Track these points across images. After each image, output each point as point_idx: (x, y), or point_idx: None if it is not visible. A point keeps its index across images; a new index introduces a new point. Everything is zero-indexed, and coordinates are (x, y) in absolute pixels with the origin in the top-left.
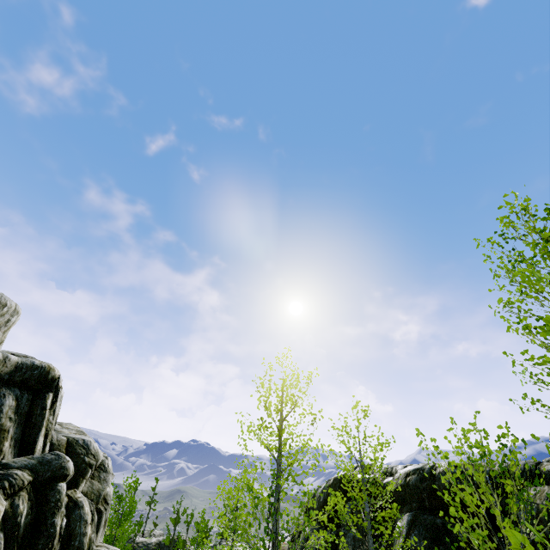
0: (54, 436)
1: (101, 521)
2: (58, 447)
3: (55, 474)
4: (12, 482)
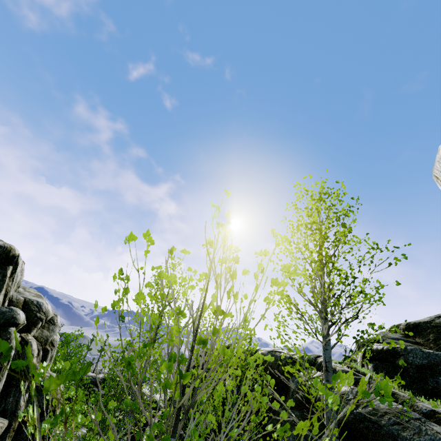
0: (14, 296)
1: (48, 356)
2: (16, 304)
3: (7, 321)
4: None
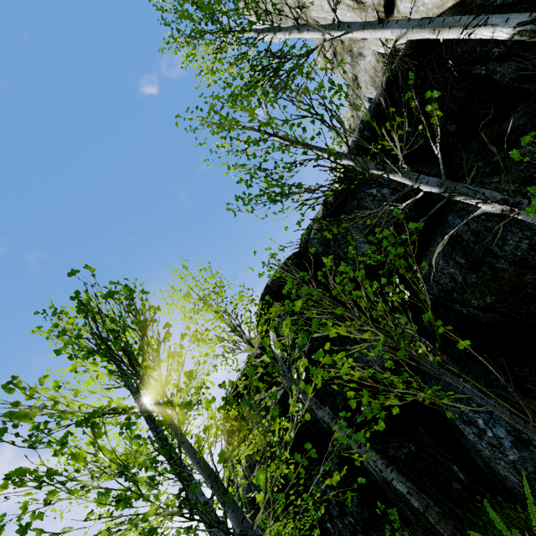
0: None
1: None
2: None
3: None
4: None
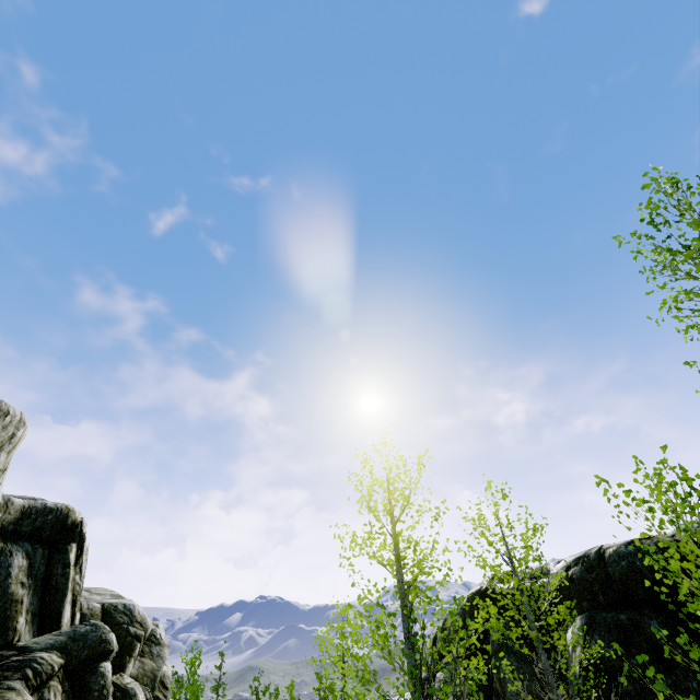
0: (83, 603)
1: None
2: (90, 618)
3: (94, 652)
4: (37, 669)
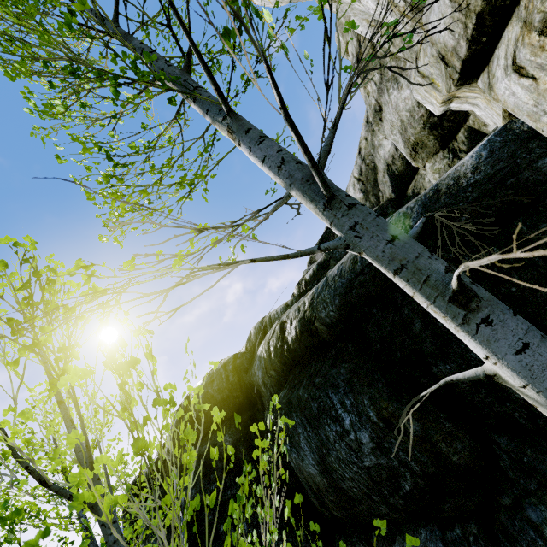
0: None
1: None
2: None
3: None
4: None
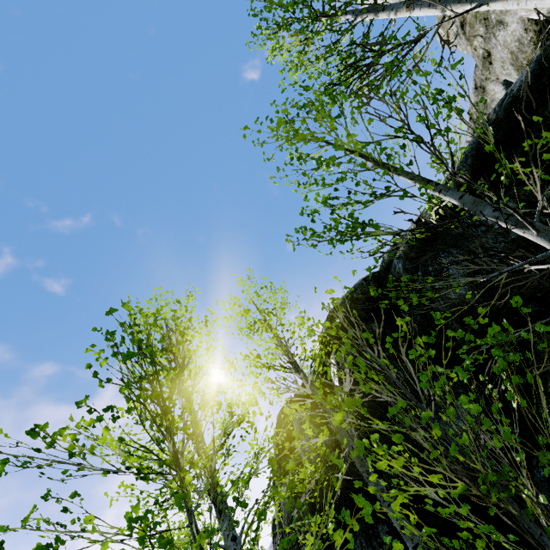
0: None
1: None
2: None
3: None
4: None
